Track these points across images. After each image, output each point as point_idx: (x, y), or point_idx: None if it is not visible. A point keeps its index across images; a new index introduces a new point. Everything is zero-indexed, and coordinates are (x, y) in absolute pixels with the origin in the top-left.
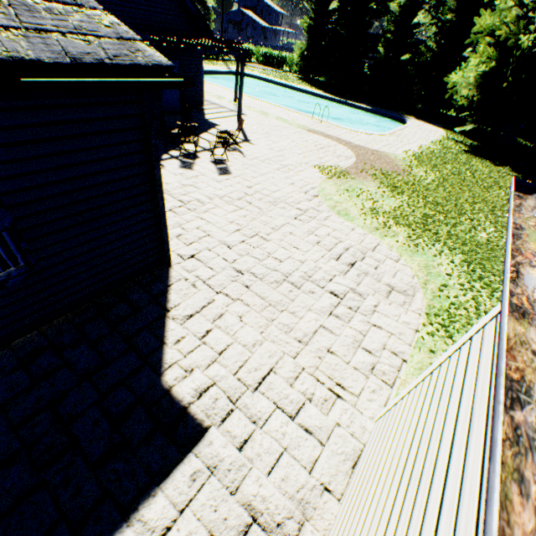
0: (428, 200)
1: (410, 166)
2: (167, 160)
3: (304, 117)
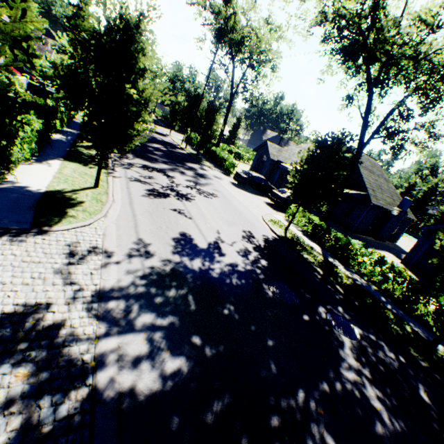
0: None
1: None
2: None
3: None
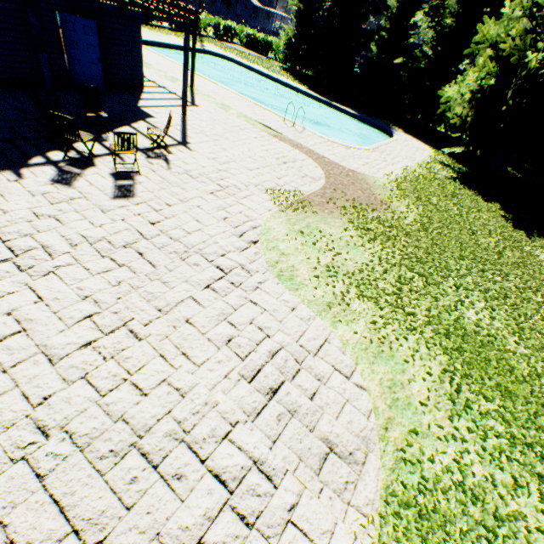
0: (406, 253)
1: (390, 196)
2: (35, 166)
3: (275, 117)
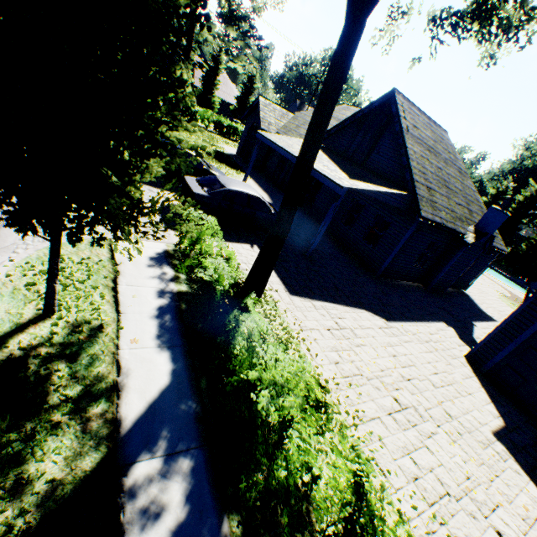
0: None
1: None
2: None
3: None
